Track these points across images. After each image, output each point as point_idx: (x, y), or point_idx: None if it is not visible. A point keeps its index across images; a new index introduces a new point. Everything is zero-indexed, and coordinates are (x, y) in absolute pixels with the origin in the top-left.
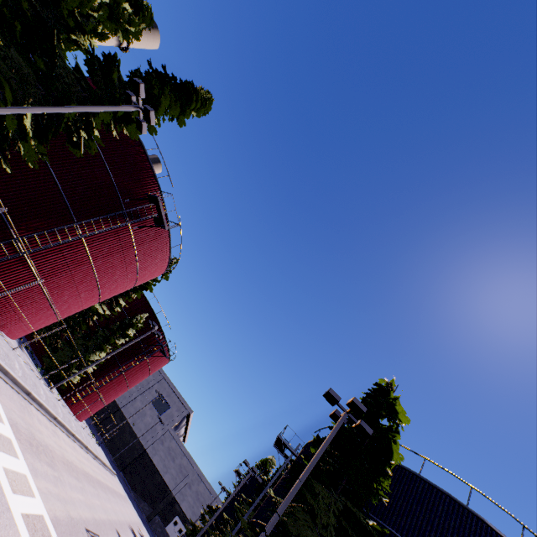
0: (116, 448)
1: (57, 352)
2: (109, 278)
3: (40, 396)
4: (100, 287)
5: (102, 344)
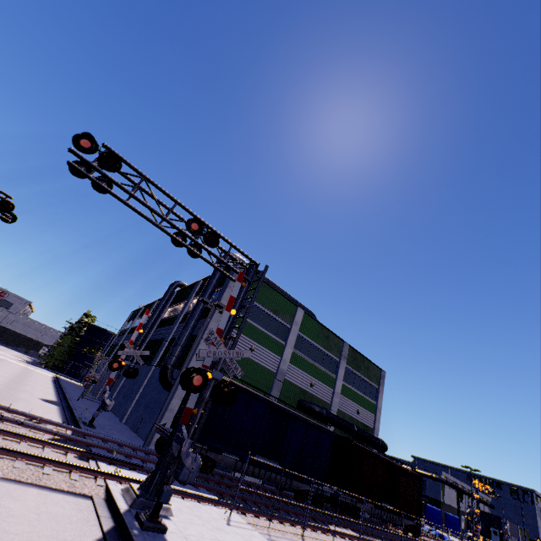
0: None
1: None
2: None
3: None
4: None
5: None
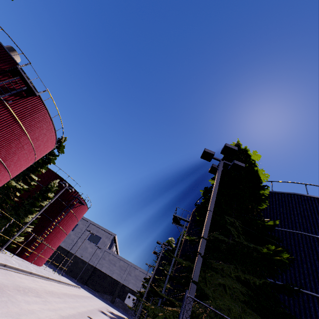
0: (76, 274)
1: None
2: (6, 151)
3: None
4: (2, 160)
5: (30, 209)
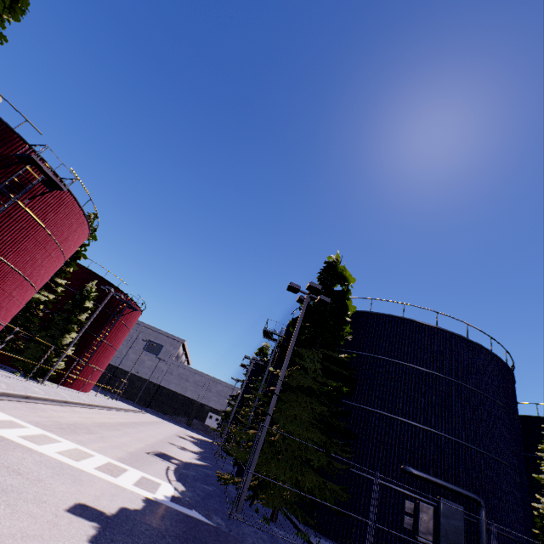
0: (133, 395)
1: (24, 353)
2: (32, 266)
3: (38, 393)
4: (28, 278)
5: (67, 327)
